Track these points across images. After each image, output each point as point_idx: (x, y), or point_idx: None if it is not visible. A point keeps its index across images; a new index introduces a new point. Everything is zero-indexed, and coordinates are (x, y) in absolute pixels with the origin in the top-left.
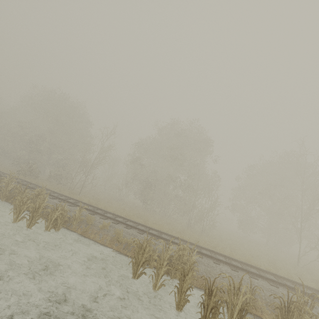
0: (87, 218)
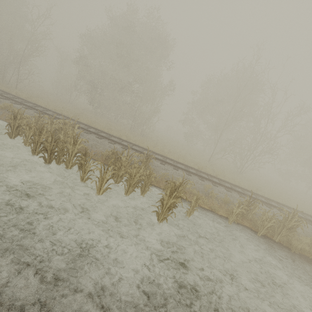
0: None
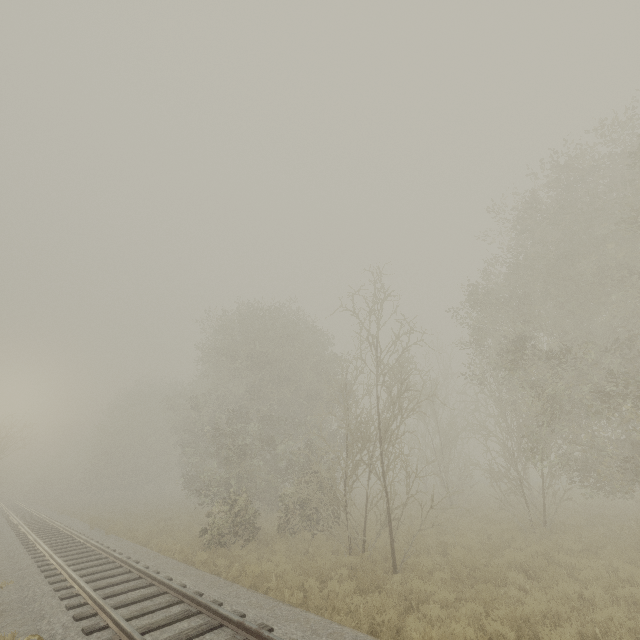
0: None
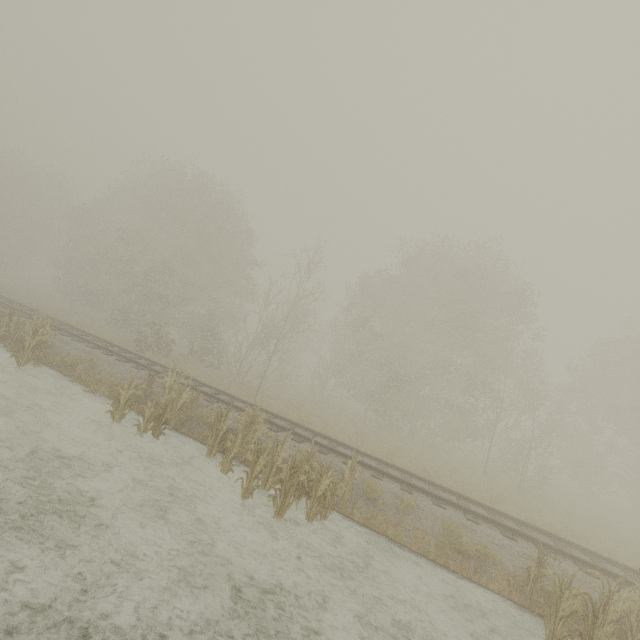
0: (366, 485)
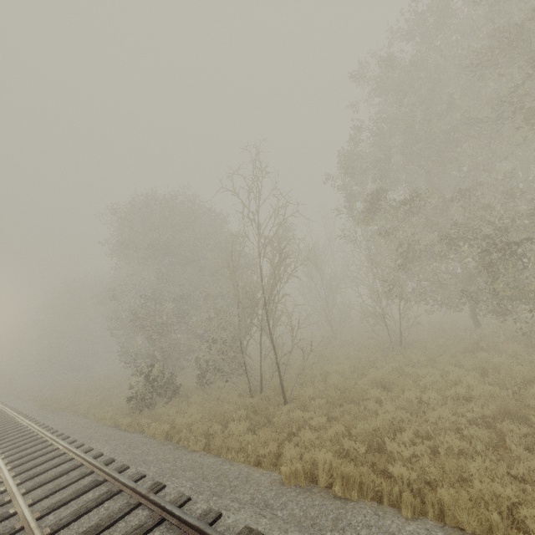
0: None
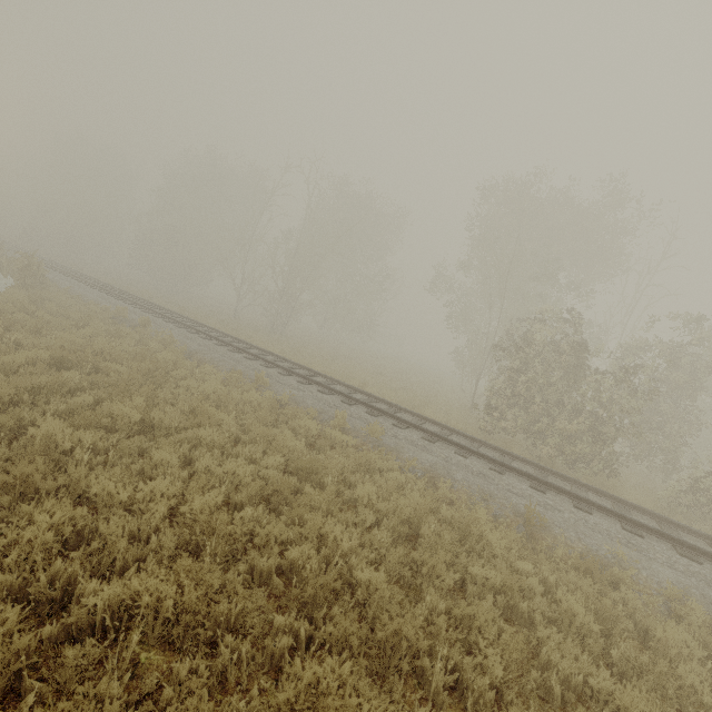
0: None
